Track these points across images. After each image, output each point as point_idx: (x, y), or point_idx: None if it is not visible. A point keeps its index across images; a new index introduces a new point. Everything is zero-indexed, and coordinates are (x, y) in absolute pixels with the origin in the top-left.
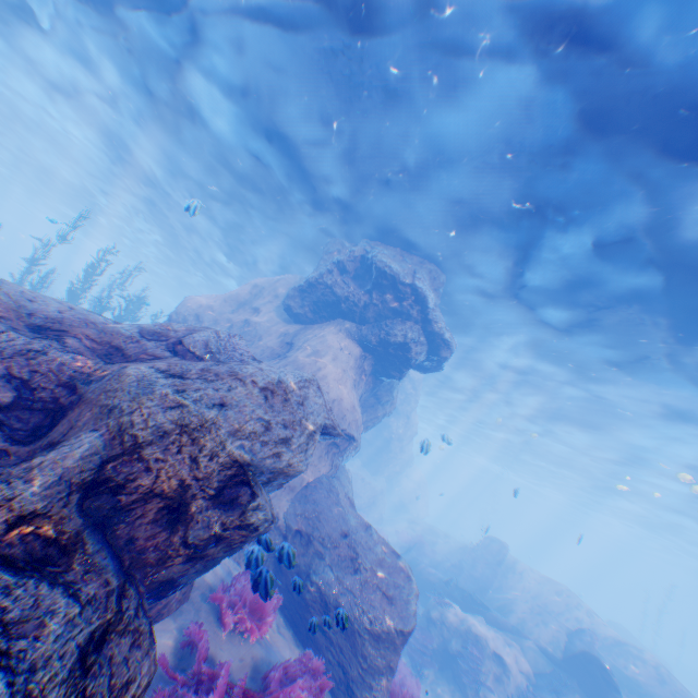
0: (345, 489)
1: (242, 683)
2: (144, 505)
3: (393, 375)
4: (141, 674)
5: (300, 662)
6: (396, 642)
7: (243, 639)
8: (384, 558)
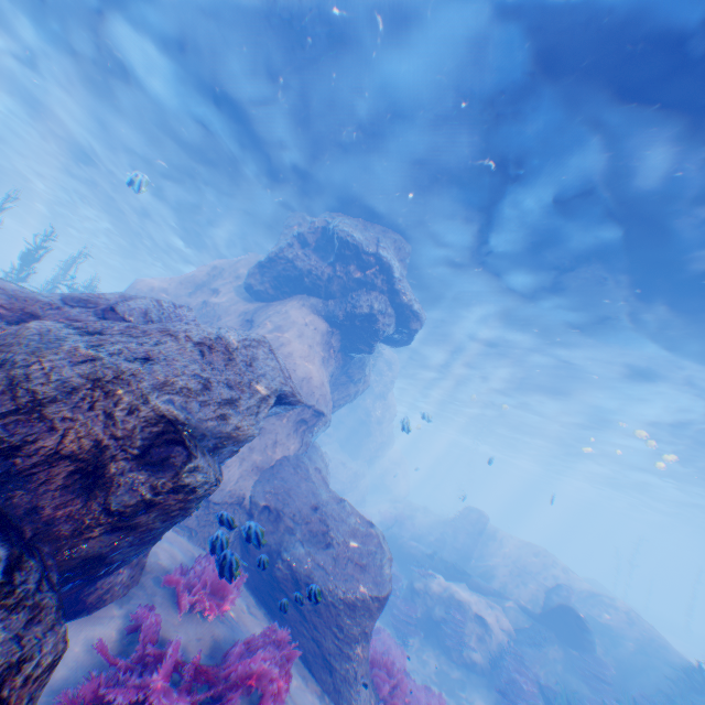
0: (317, 466)
1: (196, 661)
2: (49, 469)
3: (362, 350)
4: (40, 653)
5: (264, 635)
6: (372, 609)
7: (204, 620)
8: (358, 529)
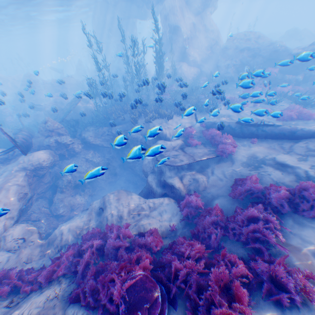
0: None
1: None
2: None
3: None
4: None
5: None
6: None
7: None
8: None
